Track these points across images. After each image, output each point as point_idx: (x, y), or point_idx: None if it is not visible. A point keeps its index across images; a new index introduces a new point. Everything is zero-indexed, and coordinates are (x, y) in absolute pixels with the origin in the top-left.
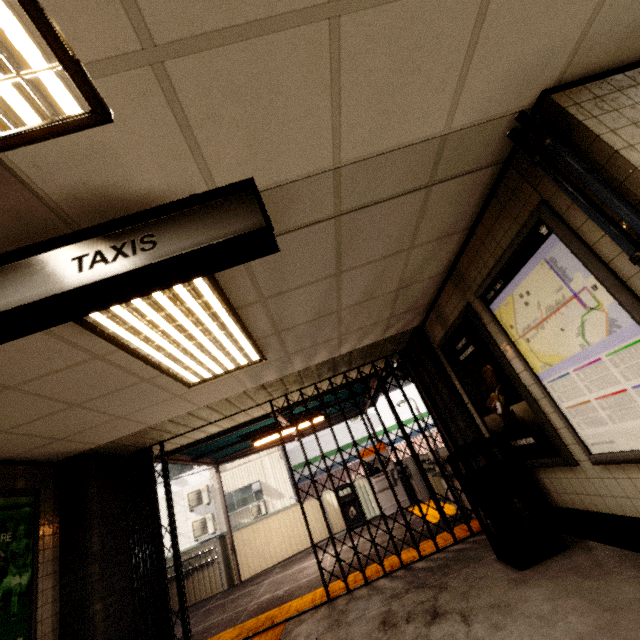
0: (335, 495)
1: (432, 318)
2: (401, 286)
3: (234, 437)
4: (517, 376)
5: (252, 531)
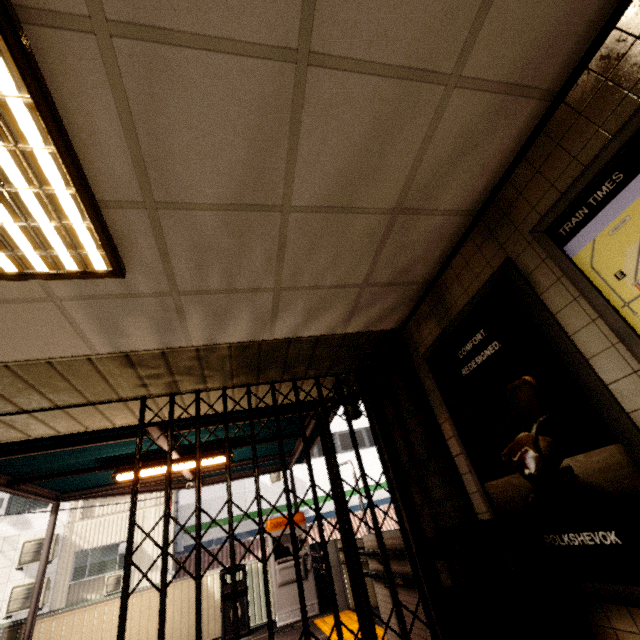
0: (196, 588)
1: (423, 311)
2: (402, 205)
3: (90, 460)
4: (606, 389)
5: (73, 621)
